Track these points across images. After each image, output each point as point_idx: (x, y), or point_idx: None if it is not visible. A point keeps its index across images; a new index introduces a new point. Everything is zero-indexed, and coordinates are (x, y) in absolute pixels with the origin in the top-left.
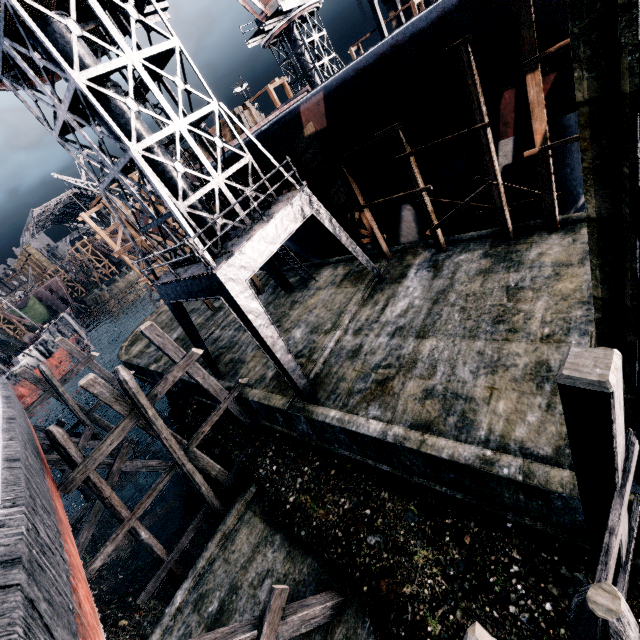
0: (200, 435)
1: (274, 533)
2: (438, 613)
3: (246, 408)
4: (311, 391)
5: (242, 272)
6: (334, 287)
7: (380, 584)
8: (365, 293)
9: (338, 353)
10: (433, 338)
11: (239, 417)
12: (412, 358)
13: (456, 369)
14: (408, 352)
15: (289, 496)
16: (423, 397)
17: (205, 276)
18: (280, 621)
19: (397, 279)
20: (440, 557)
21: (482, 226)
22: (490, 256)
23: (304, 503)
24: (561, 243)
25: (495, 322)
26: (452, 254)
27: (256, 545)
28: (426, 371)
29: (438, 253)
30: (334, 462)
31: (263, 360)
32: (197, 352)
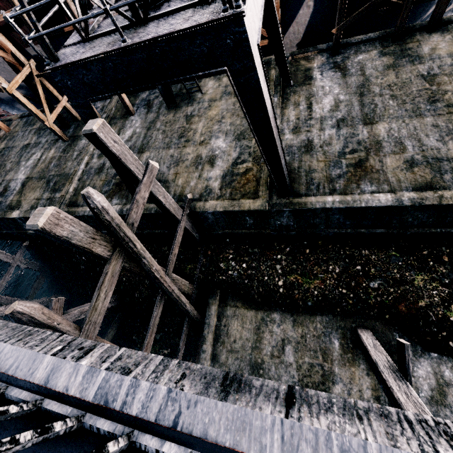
0: (173, 258)
1: (269, 313)
2: (452, 308)
3: (195, 223)
4: (290, 186)
5: (253, 29)
6: (232, 96)
7: (400, 308)
8: (280, 96)
9: (288, 151)
10: (382, 122)
11: (192, 233)
12: (374, 141)
13: (423, 141)
14: (366, 137)
15: (276, 281)
16: (409, 167)
17: (210, 28)
18: (394, 365)
19: (305, 81)
20: (433, 275)
21: (350, 35)
22: (388, 54)
23: (296, 281)
24: (444, 40)
25: (431, 102)
26: (348, 56)
27: (256, 328)
28: (396, 148)
29: (333, 56)
30: (304, 244)
31: (194, 174)
32: (155, 165)
